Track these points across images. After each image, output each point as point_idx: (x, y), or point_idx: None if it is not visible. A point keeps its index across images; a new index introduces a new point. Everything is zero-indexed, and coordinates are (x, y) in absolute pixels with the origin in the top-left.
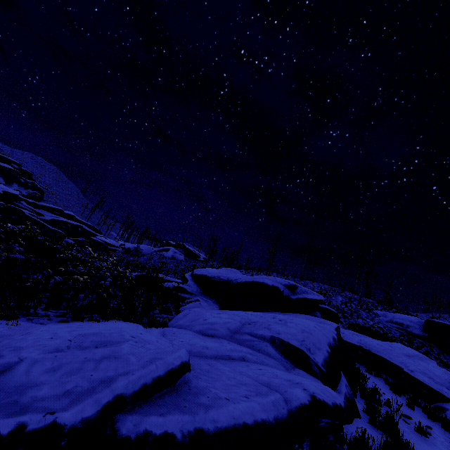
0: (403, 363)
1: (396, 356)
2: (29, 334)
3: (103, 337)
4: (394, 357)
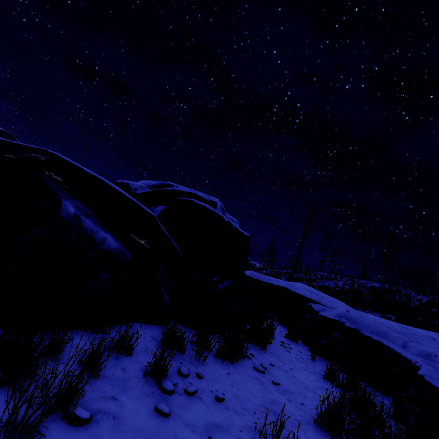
0: (436, 359)
1: (436, 347)
2: None
3: None
4: (417, 344)
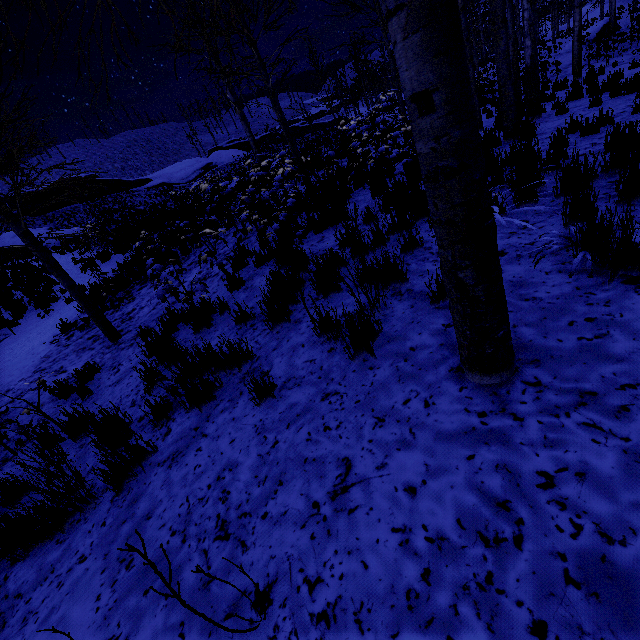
0: (16, 243)
1: (9, 242)
2: None
3: None
4: (9, 244)
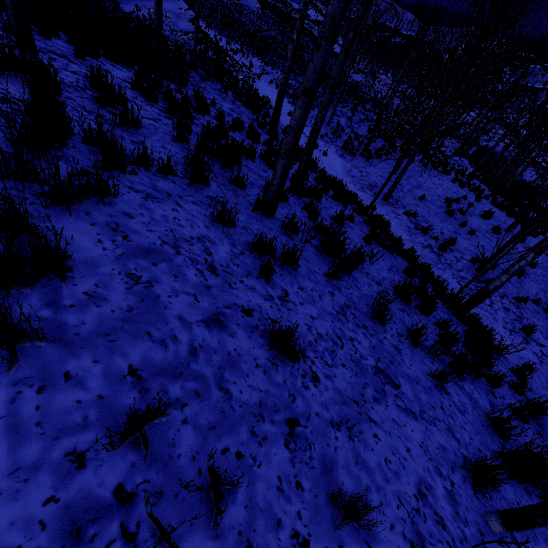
0: None
1: None
2: (167, 8)
3: (175, 4)
4: None
